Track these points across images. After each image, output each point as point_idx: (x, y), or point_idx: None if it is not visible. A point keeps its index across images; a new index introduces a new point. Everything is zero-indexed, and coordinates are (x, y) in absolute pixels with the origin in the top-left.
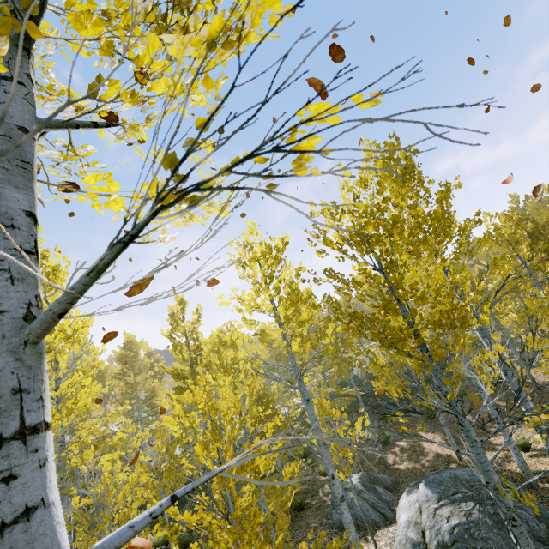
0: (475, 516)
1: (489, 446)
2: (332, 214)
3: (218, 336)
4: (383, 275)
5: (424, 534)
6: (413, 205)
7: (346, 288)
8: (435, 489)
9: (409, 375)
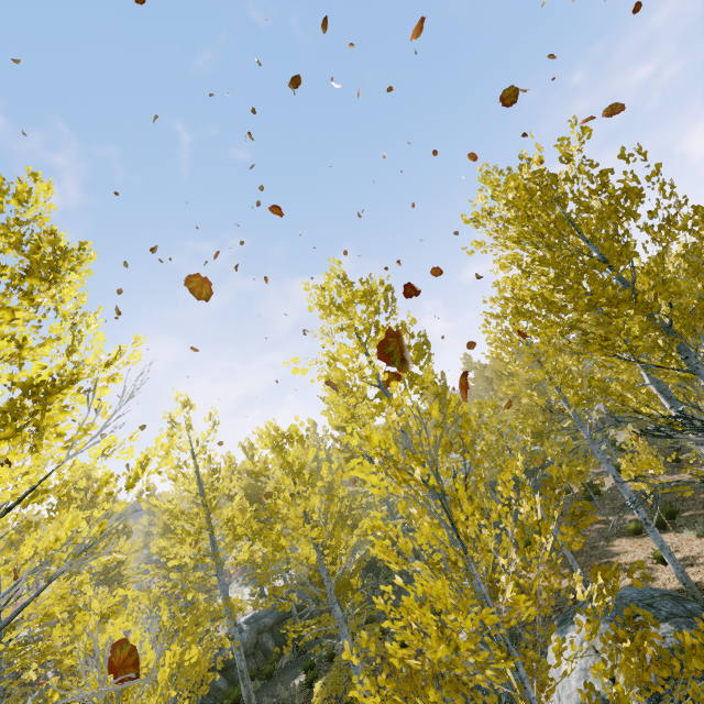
0: (675, 641)
1: (617, 567)
2: (530, 191)
3: (277, 429)
4: (608, 269)
5: (614, 682)
6: (625, 189)
7: (577, 277)
8: (603, 617)
9: (641, 413)
